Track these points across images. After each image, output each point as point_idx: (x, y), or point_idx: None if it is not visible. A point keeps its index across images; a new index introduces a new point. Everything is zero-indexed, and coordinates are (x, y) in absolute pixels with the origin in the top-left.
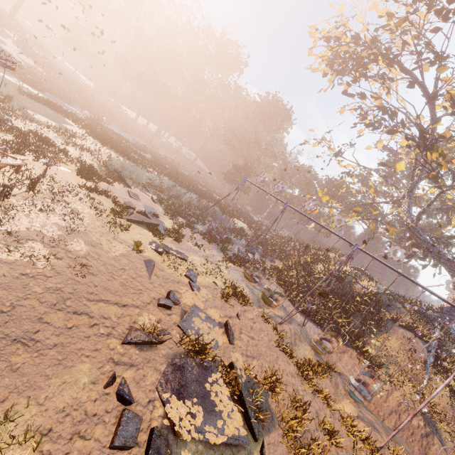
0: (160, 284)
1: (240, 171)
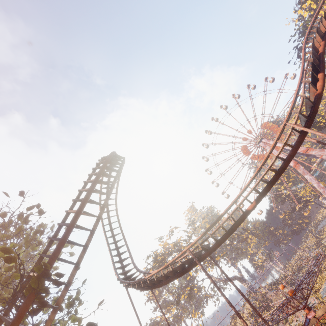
0: None
1: None
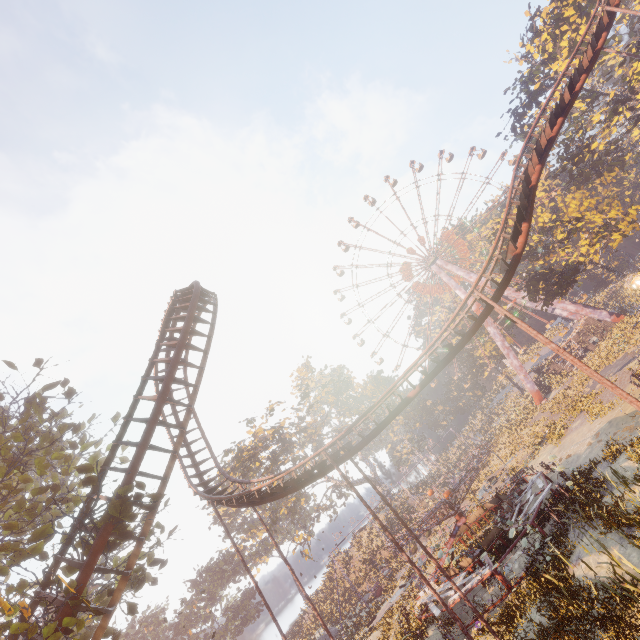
0: None
1: None
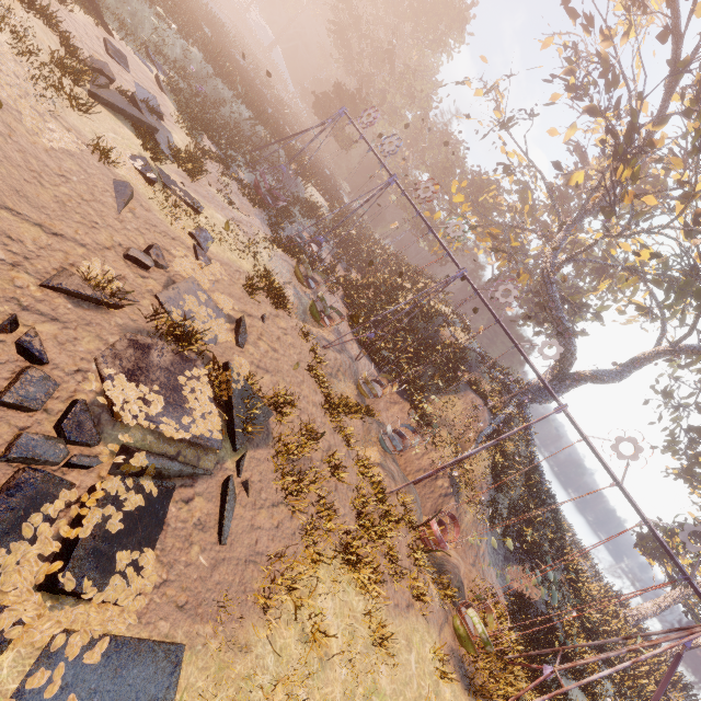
0: (137, 229)
1: (345, 101)
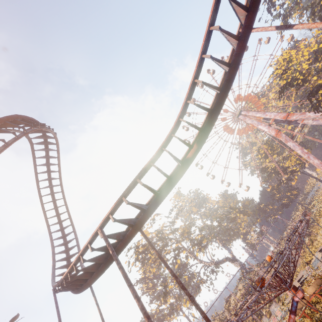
0: None
1: None
